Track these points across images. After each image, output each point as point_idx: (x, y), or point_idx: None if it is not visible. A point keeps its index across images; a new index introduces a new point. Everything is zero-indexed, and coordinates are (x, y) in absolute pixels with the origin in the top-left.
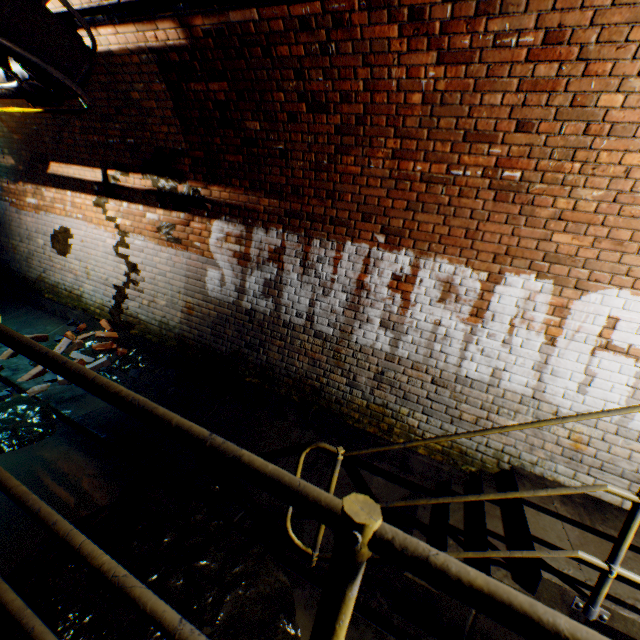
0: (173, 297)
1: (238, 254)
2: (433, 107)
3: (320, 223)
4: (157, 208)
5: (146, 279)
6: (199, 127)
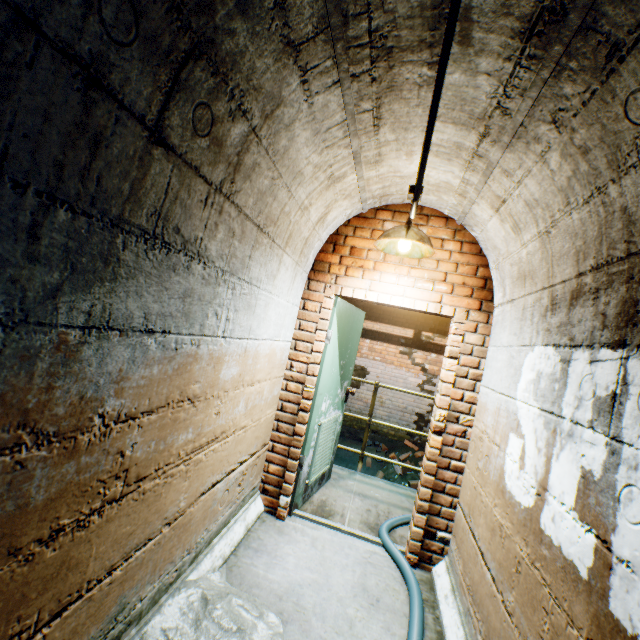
0: None
1: None
2: None
3: None
4: None
5: None
6: None
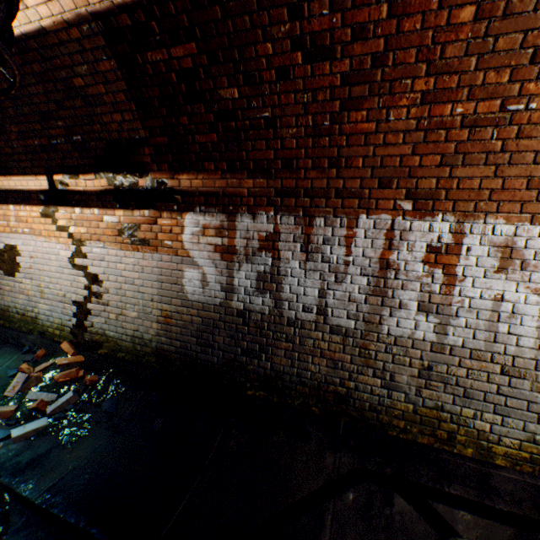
0: (145, 306)
1: (220, 247)
2: (490, 22)
3: (322, 198)
4: (115, 209)
5: (110, 290)
6: (160, 107)
